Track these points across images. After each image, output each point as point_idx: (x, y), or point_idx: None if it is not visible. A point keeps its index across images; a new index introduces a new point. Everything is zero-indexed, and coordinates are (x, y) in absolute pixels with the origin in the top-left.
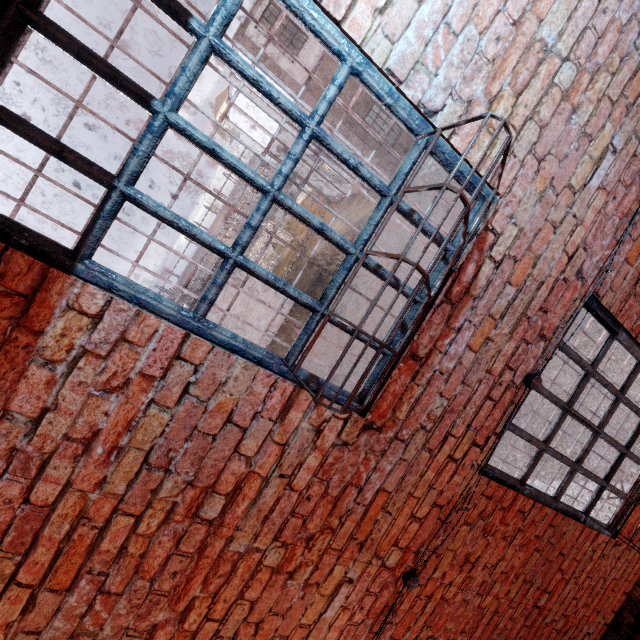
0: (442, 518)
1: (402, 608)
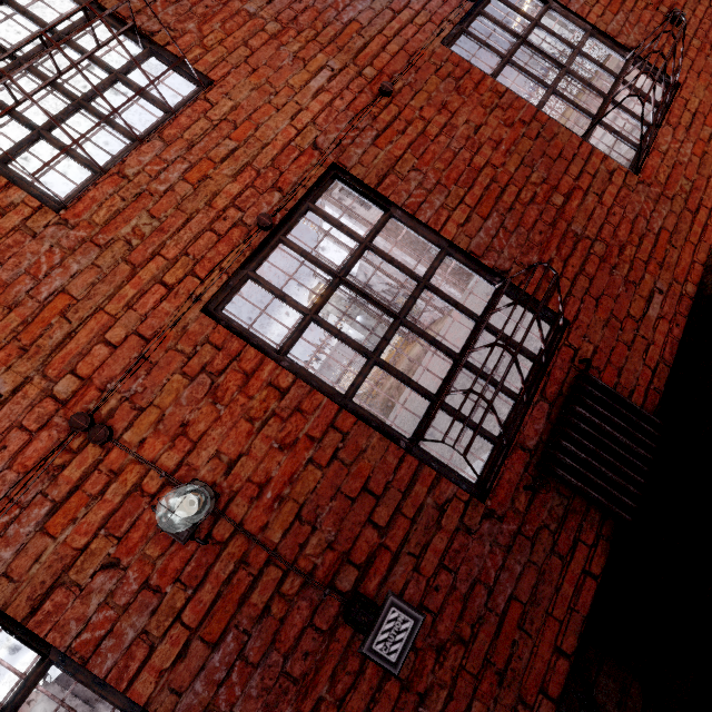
0: (412, 62)
1: (382, 120)
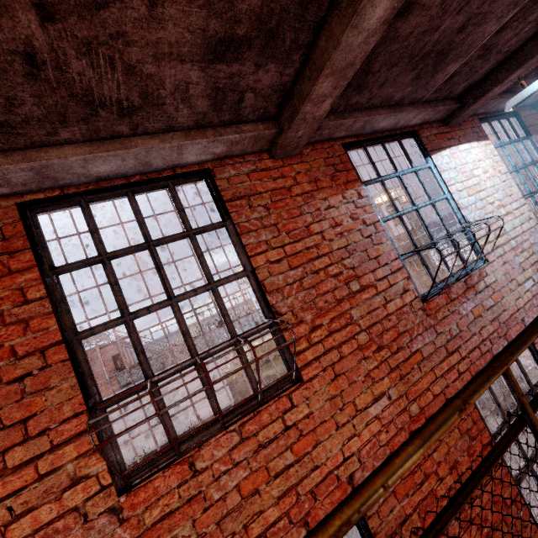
0: None
1: None
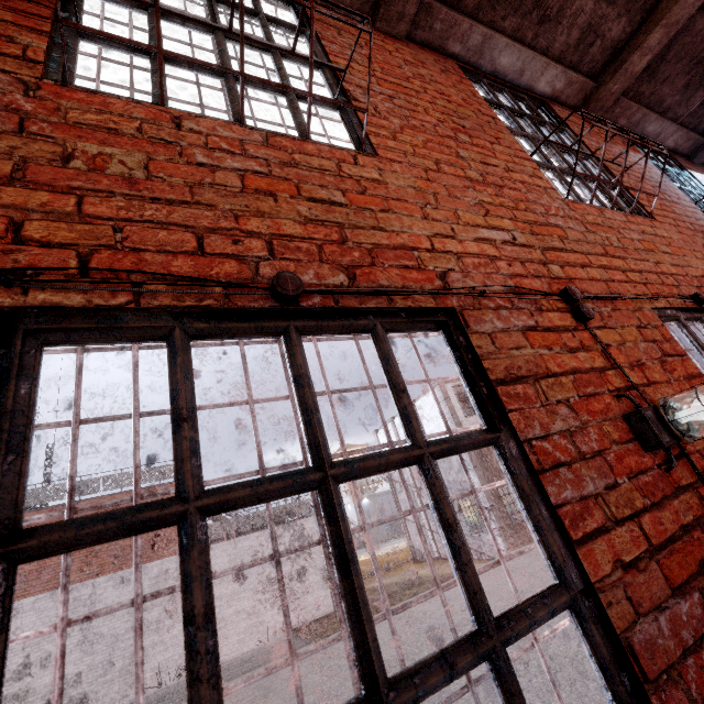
0: None
1: None
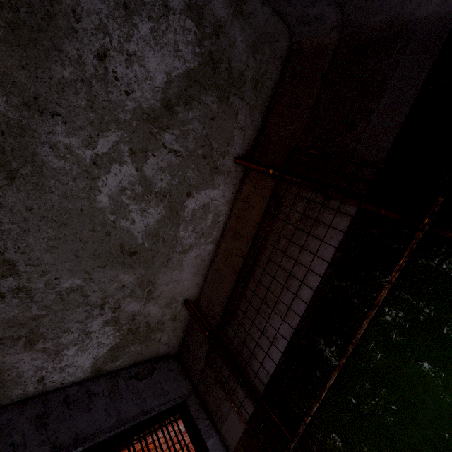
0: None
1: None
